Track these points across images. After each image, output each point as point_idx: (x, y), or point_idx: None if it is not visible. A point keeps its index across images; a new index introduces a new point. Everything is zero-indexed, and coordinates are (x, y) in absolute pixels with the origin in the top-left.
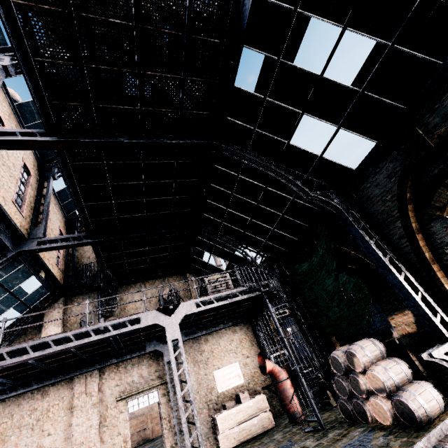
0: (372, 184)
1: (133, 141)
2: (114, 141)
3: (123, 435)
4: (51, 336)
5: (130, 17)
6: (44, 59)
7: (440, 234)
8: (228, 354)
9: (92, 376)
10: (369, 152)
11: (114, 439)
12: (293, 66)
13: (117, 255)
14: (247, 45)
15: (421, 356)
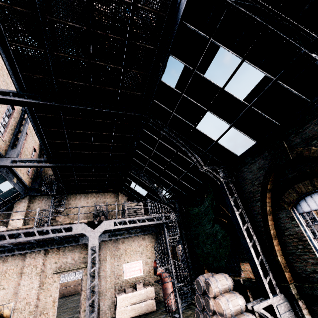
0: (248, 170)
1: (82, 107)
2: (67, 106)
3: (53, 297)
4: (7, 231)
5: (84, 23)
6: (17, 43)
7: (284, 220)
8: (136, 254)
9: (39, 253)
10: (250, 147)
11: (47, 299)
12: (204, 77)
13: (70, 174)
14: (173, 55)
15: (247, 306)
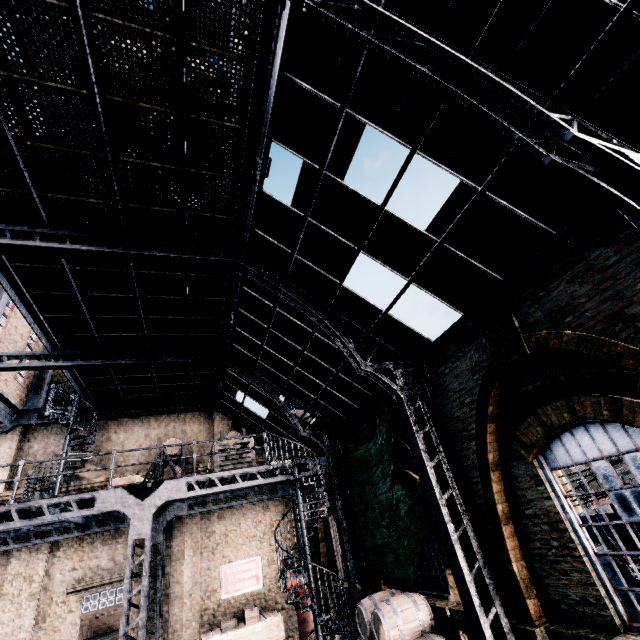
0: (452, 372)
1: (101, 249)
2: (69, 248)
3: None
4: None
5: (82, 82)
6: None
7: (522, 483)
8: (249, 542)
9: (39, 550)
10: (452, 325)
11: None
12: (343, 184)
13: (106, 379)
14: (278, 141)
15: None
